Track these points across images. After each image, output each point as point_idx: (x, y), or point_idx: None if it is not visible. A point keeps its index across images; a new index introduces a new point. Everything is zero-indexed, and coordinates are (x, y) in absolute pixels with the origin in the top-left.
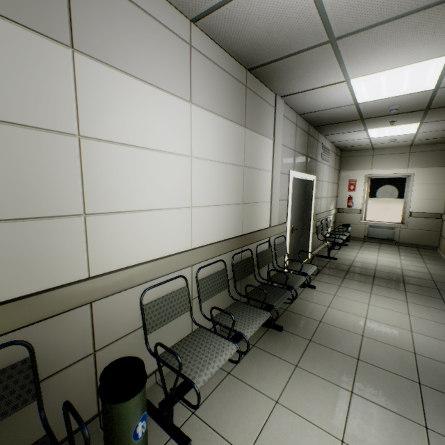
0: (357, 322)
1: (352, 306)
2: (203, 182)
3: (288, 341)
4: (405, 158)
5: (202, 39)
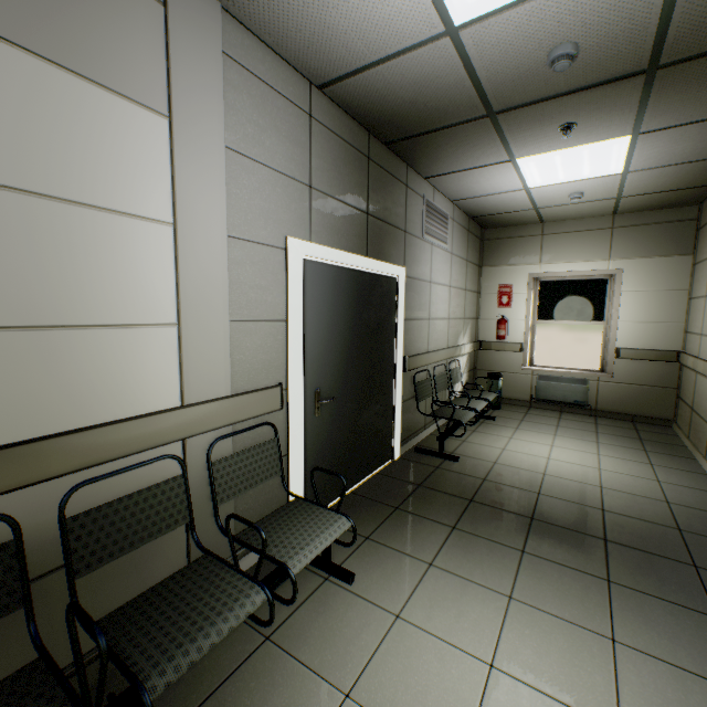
0: None
1: (431, 688)
2: None
3: None
4: (605, 240)
5: None
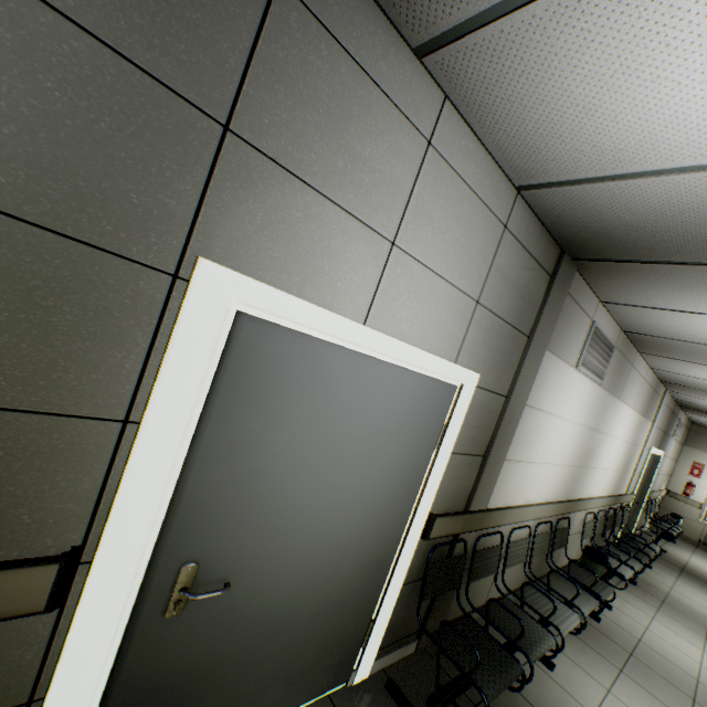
0: (702, 609)
1: (694, 598)
2: (617, 454)
3: (644, 593)
4: None
5: (648, 372)
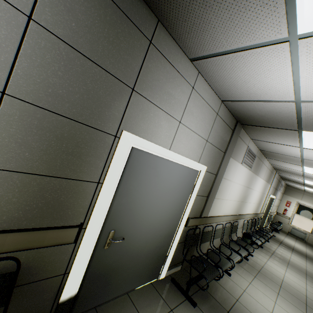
0: (287, 257)
1: (284, 253)
2: (257, 197)
3: (265, 251)
4: None
5: (269, 165)
